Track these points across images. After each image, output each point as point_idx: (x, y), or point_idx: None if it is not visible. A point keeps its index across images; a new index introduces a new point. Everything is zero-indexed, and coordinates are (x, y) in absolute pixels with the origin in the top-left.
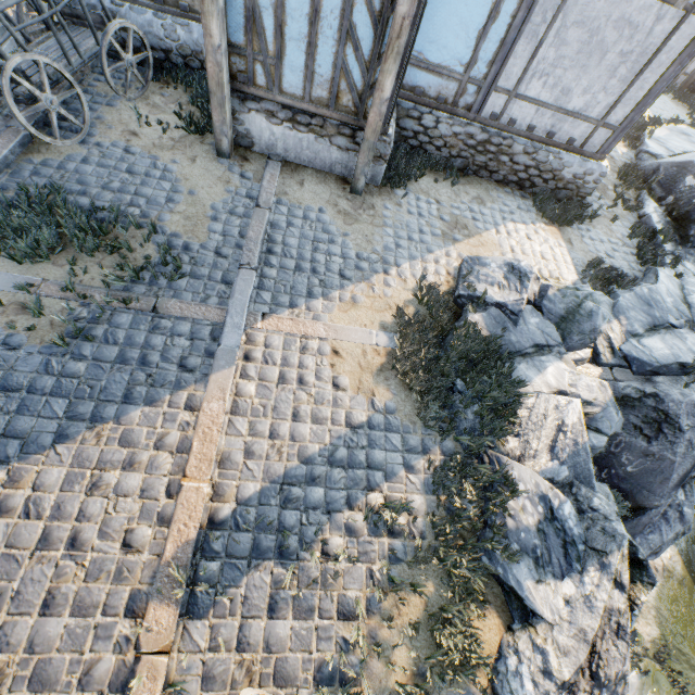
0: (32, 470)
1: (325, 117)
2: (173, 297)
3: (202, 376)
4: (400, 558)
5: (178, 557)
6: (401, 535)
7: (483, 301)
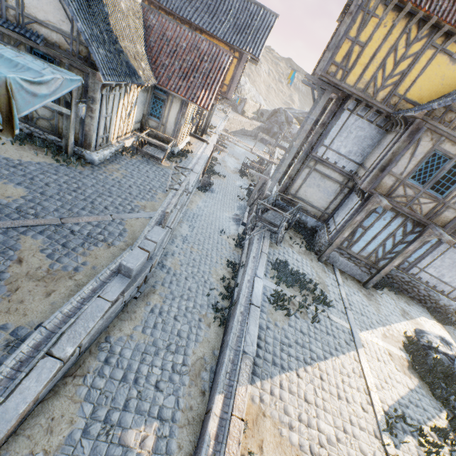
0: (323, 366)
1: (361, 260)
2: (330, 313)
3: (353, 348)
4: (454, 455)
5: (382, 419)
6: (449, 445)
7: (436, 350)
